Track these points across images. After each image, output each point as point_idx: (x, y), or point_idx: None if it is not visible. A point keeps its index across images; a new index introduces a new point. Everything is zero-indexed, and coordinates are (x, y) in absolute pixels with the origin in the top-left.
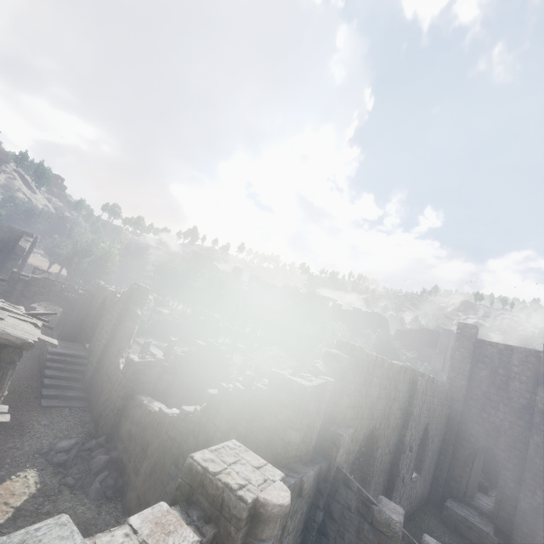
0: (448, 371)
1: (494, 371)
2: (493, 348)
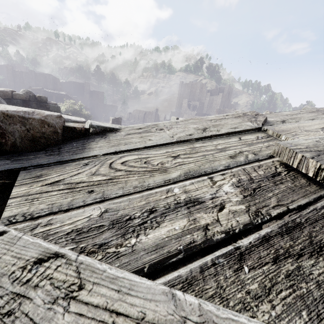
0: (8, 81)
1: (20, 79)
2: (18, 72)
